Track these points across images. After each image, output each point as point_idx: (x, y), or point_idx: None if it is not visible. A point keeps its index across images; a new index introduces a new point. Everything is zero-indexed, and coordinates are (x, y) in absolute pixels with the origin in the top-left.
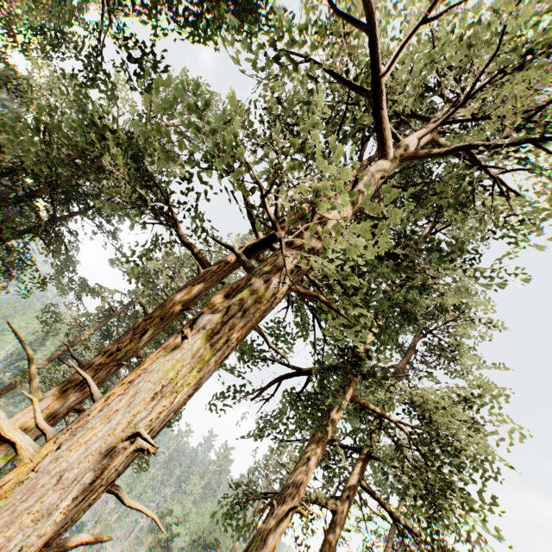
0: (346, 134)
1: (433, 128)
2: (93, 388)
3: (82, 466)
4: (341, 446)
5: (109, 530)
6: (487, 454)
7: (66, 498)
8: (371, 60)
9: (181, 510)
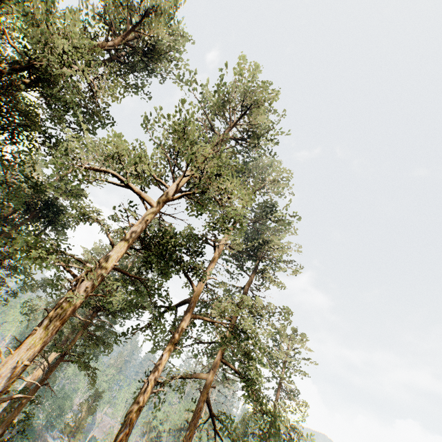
0: (149, 183)
1: (183, 178)
2: (13, 352)
3: (7, 372)
4: (212, 342)
5: None
6: (253, 329)
7: (4, 380)
8: (119, 179)
9: (162, 413)
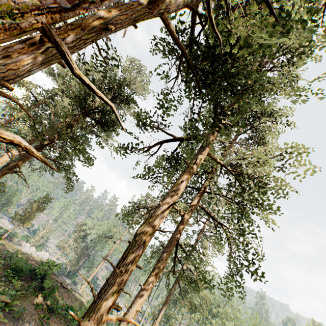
0: None
1: None
2: None
3: None
4: (189, 187)
5: (51, 232)
6: (280, 186)
7: None
8: None
9: (91, 223)
